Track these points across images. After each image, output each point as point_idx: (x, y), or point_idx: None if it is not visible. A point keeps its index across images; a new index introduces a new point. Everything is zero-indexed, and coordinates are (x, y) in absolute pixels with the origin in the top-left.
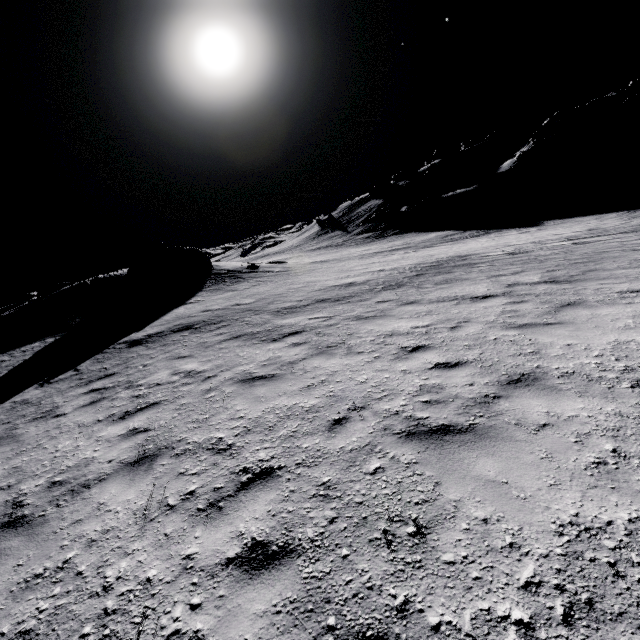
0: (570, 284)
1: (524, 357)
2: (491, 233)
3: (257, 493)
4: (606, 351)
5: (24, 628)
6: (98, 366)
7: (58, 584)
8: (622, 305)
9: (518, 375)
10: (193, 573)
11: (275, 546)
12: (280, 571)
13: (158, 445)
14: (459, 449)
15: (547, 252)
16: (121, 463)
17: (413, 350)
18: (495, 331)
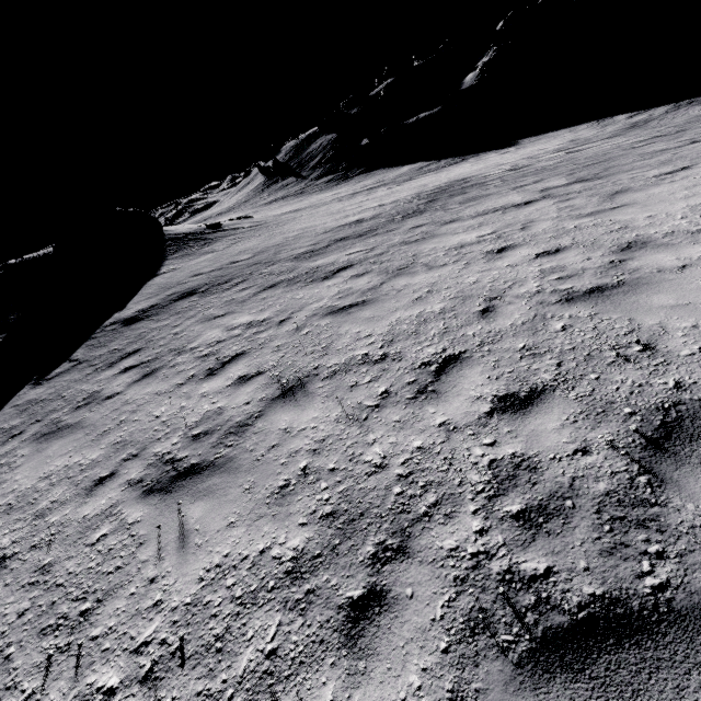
0: (602, 179)
1: (617, 232)
2: (469, 159)
3: (460, 372)
4: (687, 213)
5: (323, 513)
6: (103, 350)
7: (319, 482)
8: (667, 184)
9: (625, 244)
10: (462, 430)
11: (523, 393)
12: (547, 403)
13: (293, 378)
14: (626, 297)
15: (549, 163)
16: (264, 401)
17: (500, 251)
18: (569, 222)
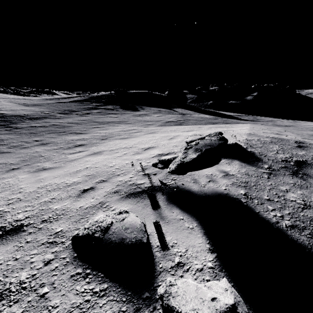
0: None
1: None
2: None
3: None
4: None
5: None
6: (246, 117)
7: None
8: None
9: None
10: None
11: None
12: None
13: None
14: None
15: None
16: None
17: None
18: None
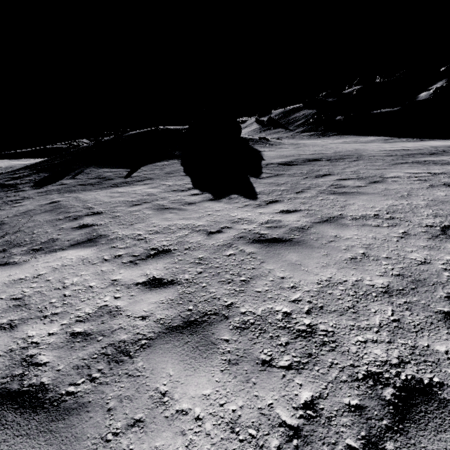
0: None
1: None
2: (428, 140)
3: None
4: None
5: None
6: (289, 172)
7: None
8: None
9: None
10: None
11: None
12: None
13: None
14: None
15: None
16: None
17: None
18: None
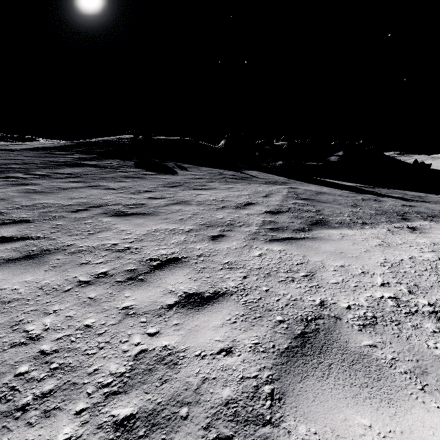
0: None
1: None
2: None
3: None
4: None
5: None
6: (388, 192)
7: None
8: None
9: None
10: None
11: None
12: None
13: None
14: None
15: None
16: None
17: None
18: None
